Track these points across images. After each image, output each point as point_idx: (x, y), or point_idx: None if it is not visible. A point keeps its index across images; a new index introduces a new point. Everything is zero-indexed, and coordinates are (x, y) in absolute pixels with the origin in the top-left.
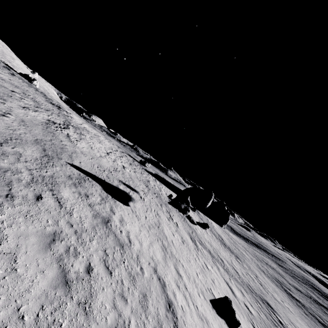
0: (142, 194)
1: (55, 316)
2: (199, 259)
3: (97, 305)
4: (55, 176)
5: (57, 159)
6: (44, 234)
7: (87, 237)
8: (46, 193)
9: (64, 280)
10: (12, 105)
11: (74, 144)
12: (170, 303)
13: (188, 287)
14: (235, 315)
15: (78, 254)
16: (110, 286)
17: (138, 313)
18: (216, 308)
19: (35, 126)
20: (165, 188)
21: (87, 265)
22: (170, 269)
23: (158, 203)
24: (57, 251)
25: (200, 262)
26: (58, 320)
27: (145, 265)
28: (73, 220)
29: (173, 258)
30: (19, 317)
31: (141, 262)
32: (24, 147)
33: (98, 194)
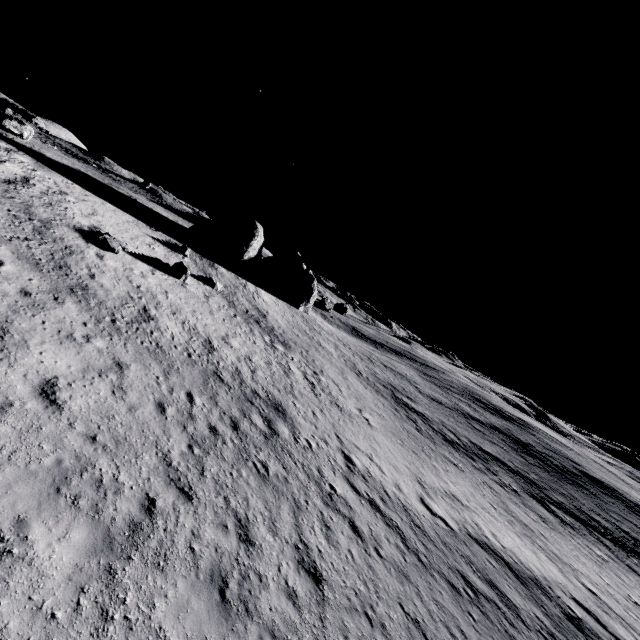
0: None
1: None
2: None
3: None
4: None
5: None
6: None
7: None
8: None
9: None
10: None
11: None
12: None
13: None
14: None
15: None
16: None
17: None
18: None
19: None
20: (57, 181)
21: None
22: None
23: None
24: None
25: None
26: None
27: None
28: None
29: None
30: None
31: None
32: None
33: None
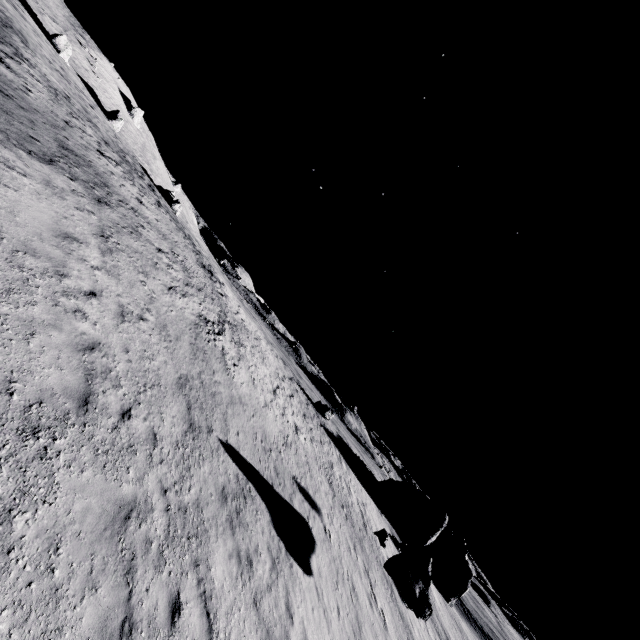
0: (326, 516)
1: None
2: None
3: None
4: (202, 500)
5: (205, 434)
6: None
7: None
8: (188, 581)
9: None
10: (155, 287)
11: (231, 377)
12: None
13: None
14: None
15: None
16: None
17: None
18: None
19: (181, 336)
20: (355, 483)
21: None
22: None
23: (350, 541)
24: None
25: None
26: None
27: None
28: None
29: None
30: None
31: None
32: (161, 411)
33: (265, 546)
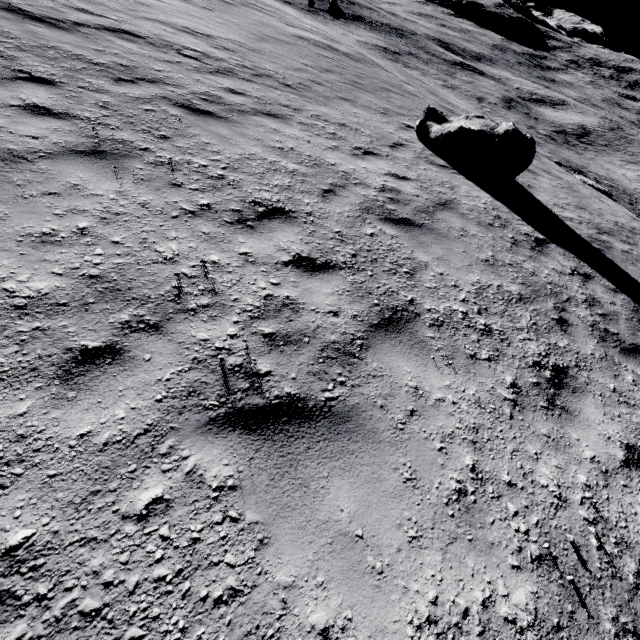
0: None
1: None
2: None
3: None
4: None
5: None
6: None
7: None
8: None
9: None
10: None
11: None
12: None
13: None
14: None
15: None
16: None
17: None
18: None
19: None
20: None
21: None
22: None
23: None
24: None
25: None
26: None
27: None
28: None
29: None
30: None
31: None
32: None
33: None
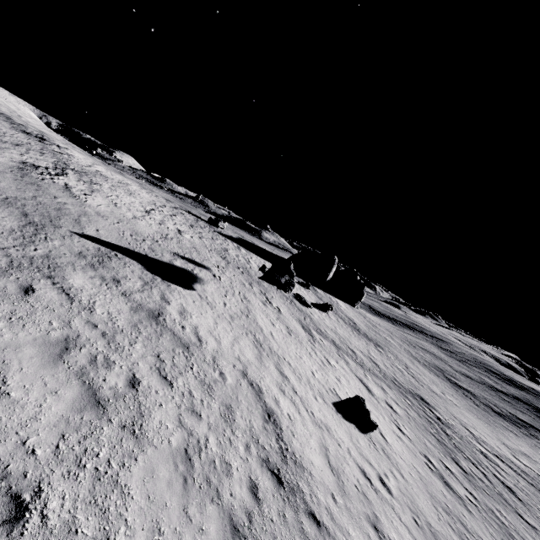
0: (217, 271)
1: (86, 445)
2: (316, 353)
3: (152, 426)
4: (52, 255)
5: (52, 228)
6: (49, 342)
7: (125, 340)
8: (41, 282)
9: (93, 399)
10: None
11: (81, 201)
12: (271, 412)
13: (298, 390)
14: (370, 416)
15: (112, 364)
16: (171, 401)
17: (219, 430)
18: (341, 411)
19: None
20: (256, 259)
21: (131, 378)
22: (270, 371)
23: (244, 281)
24: (75, 364)
25: (318, 357)
26: (92, 449)
27: (227, 368)
28: (97, 318)
29: (274, 355)
30: (27, 452)
31: (221, 365)
32: None
33: (136, 277)
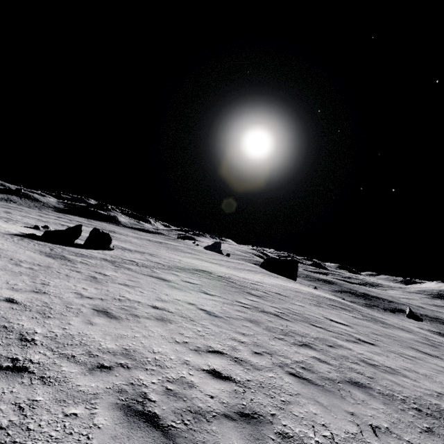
0: None
1: None
2: None
3: None
4: None
5: None
6: None
7: None
8: None
9: None
10: None
11: None
12: None
13: None
14: None
15: None
16: None
17: None
18: None
19: None
20: None
21: None
22: None
23: None
24: None
25: None
26: None
27: None
28: None
29: None
30: None
31: None
32: None
33: None
